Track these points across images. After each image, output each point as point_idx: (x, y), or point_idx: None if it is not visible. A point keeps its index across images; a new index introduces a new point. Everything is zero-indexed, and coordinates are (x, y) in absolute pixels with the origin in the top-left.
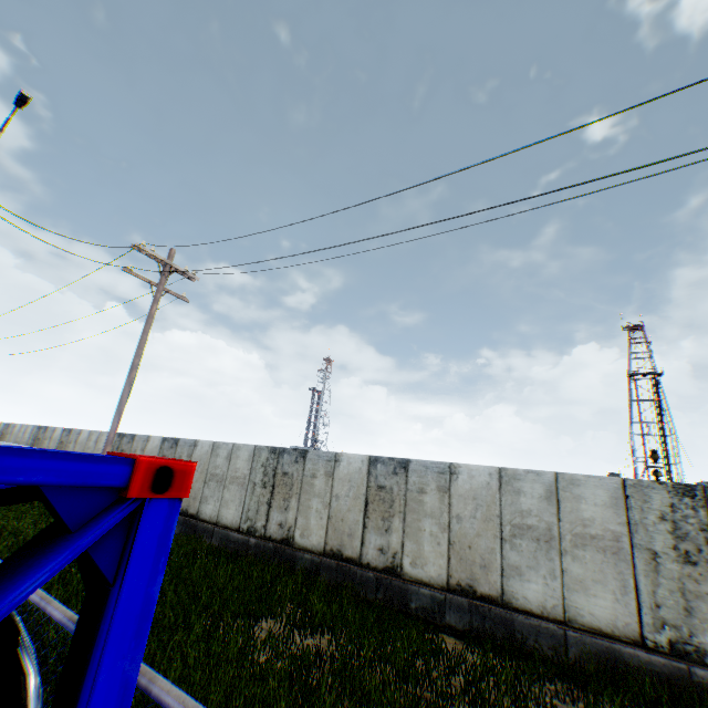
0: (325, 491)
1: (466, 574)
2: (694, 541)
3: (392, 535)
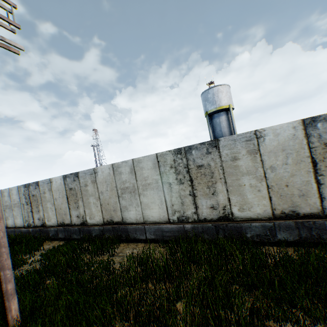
0: None
1: None
2: (28, 199)
3: None
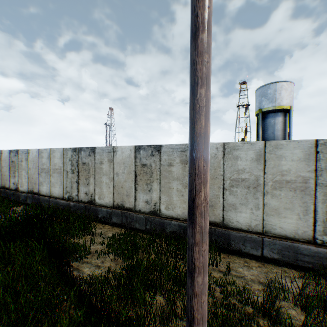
0: (0, 166)
1: (32, 187)
2: (75, 166)
3: (16, 178)
